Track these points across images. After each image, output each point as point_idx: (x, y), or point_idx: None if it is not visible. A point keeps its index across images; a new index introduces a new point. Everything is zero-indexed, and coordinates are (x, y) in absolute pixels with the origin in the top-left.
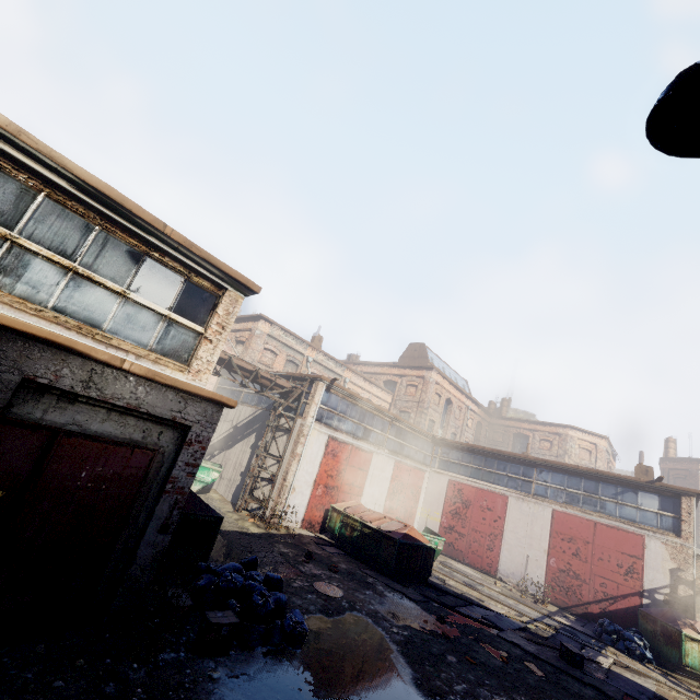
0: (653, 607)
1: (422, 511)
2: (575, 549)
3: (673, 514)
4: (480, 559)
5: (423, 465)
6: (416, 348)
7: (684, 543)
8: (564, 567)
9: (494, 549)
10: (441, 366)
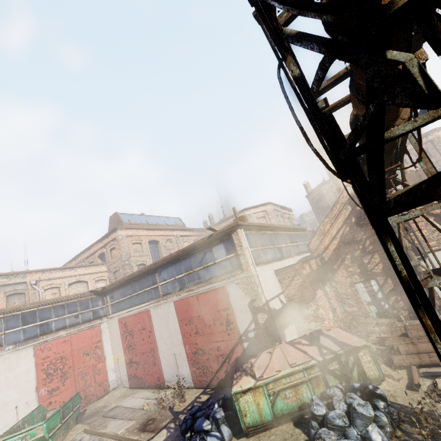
0: (251, 347)
1: (114, 358)
2: (195, 328)
3: (234, 253)
4: (152, 377)
5: (95, 320)
6: (113, 219)
7: (247, 274)
8: (195, 348)
9: (156, 362)
10: (143, 220)
